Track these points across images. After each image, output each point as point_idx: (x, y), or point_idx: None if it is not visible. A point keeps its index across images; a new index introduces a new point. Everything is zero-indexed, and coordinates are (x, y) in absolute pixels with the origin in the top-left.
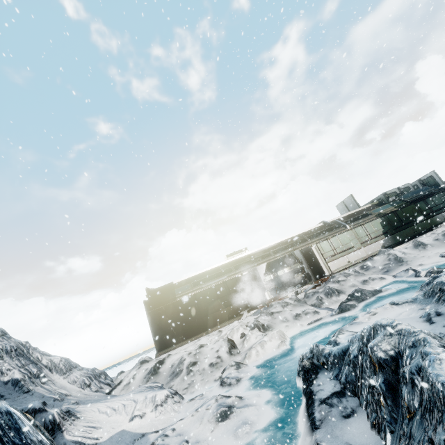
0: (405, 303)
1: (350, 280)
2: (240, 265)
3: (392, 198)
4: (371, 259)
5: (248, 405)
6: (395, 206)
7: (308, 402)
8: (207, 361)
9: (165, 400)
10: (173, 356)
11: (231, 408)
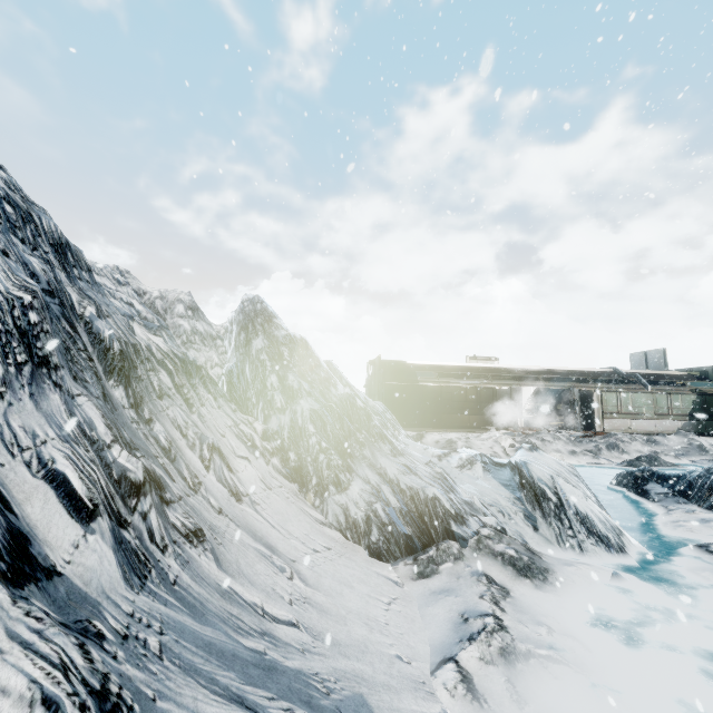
0: None
1: (635, 445)
2: (483, 376)
3: None
4: (664, 436)
5: None
6: None
7: (640, 493)
8: (483, 451)
9: None
10: (431, 435)
11: None
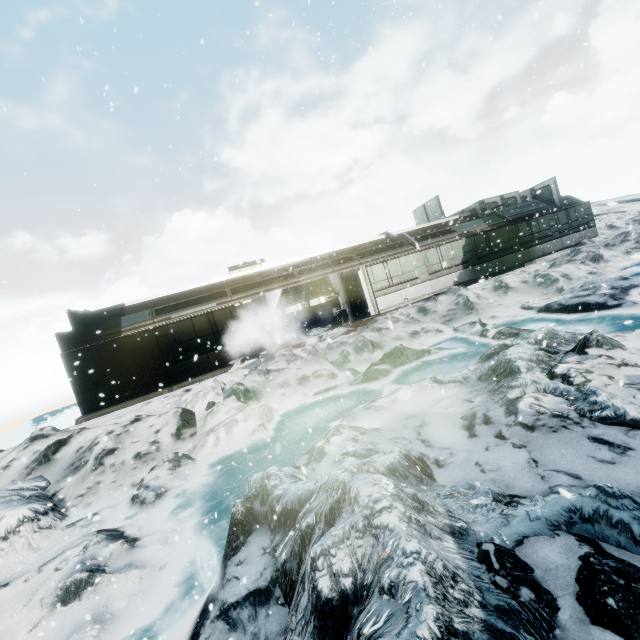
0: (451, 383)
1: (396, 329)
2: (250, 287)
3: (489, 211)
4: (435, 300)
5: (132, 567)
6: (490, 224)
7: (211, 594)
8: (135, 448)
9: (17, 528)
10: (89, 432)
11: (95, 575)
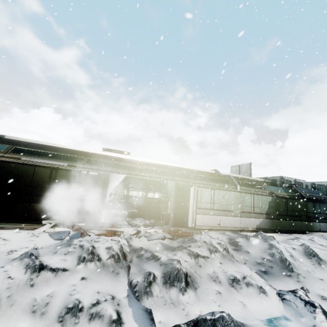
0: None
1: (213, 261)
2: (111, 166)
3: (286, 185)
4: (247, 238)
5: None
6: (288, 193)
7: None
8: None
9: None
10: None
11: None
